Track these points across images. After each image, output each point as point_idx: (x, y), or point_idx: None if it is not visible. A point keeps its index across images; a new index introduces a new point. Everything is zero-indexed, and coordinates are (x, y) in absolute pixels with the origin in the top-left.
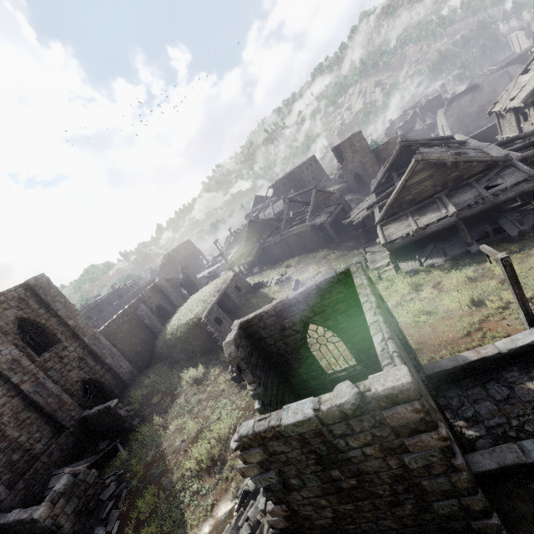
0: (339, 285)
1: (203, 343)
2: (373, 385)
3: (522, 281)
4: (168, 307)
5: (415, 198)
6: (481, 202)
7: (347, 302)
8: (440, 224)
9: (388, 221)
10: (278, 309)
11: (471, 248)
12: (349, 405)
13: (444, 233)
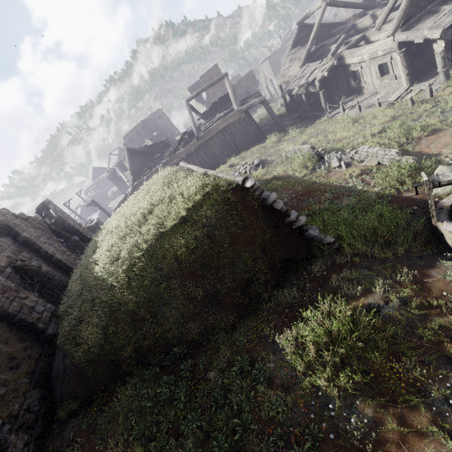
0: None
1: (263, 251)
2: None
3: None
4: (42, 266)
5: None
6: None
7: None
8: None
9: (409, 25)
10: None
11: None
12: None
13: None
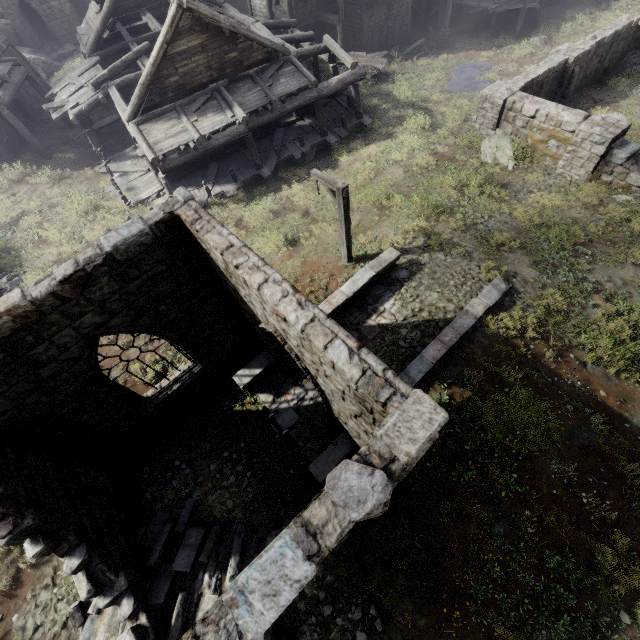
0: (156, 249)
1: None
2: (398, 449)
3: (322, 213)
4: None
5: (185, 84)
6: (270, 108)
7: (175, 277)
8: (229, 133)
9: (148, 118)
10: (5, 333)
11: (262, 172)
12: (380, 510)
13: (226, 148)
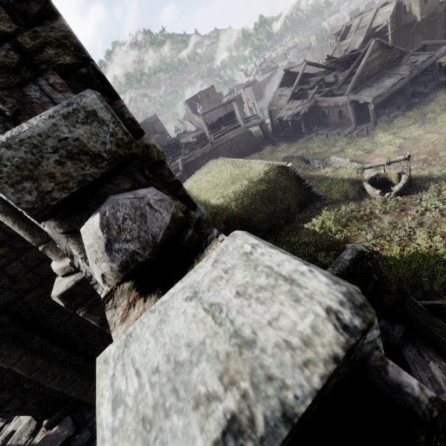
0: None
1: (294, 196)
2: None
3: None
4: None
5: (369, 74)
6: (416, 68)
7: None
8: (400, 83)
9: (356, 91)
10: None
11: (412, 101)
12: None
13: (380, 103)
